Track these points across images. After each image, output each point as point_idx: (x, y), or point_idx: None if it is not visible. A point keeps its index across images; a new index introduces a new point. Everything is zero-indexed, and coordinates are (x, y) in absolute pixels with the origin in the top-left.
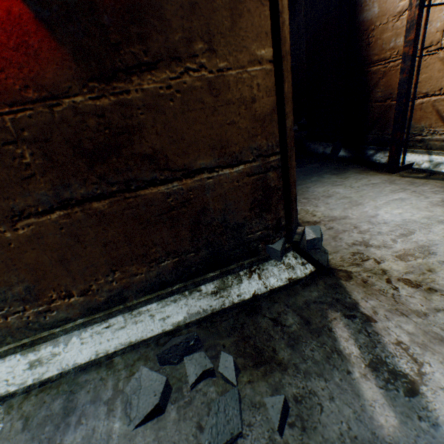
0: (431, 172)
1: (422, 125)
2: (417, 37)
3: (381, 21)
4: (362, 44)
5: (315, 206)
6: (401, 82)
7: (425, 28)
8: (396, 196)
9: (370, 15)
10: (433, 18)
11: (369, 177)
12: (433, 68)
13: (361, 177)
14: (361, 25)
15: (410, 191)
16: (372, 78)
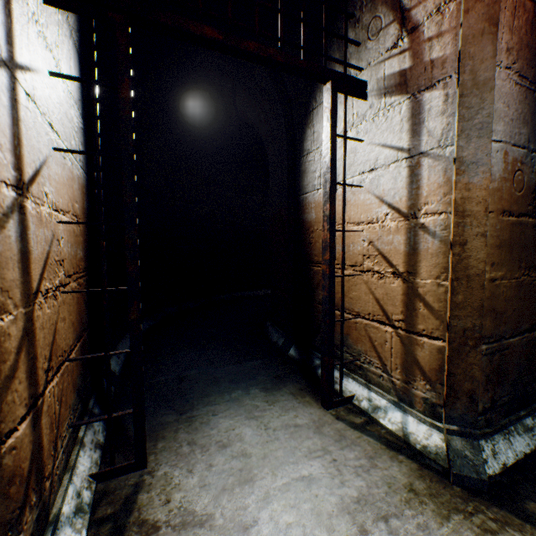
0: (371, 417)
1: (359, 348)
2: (333, 257)
3: (318, 227)
4: (306, 241)
5: (189, 470)
6: (324, 299)
7: (343, 250)
8: (307, 468)
9: (310, 217)
10: (355, 240)
11: (300, 407)
12: (360, 288)
13: (290, 406)
14: (304, 223)
15: (330, 459)
16: (315, 277)
